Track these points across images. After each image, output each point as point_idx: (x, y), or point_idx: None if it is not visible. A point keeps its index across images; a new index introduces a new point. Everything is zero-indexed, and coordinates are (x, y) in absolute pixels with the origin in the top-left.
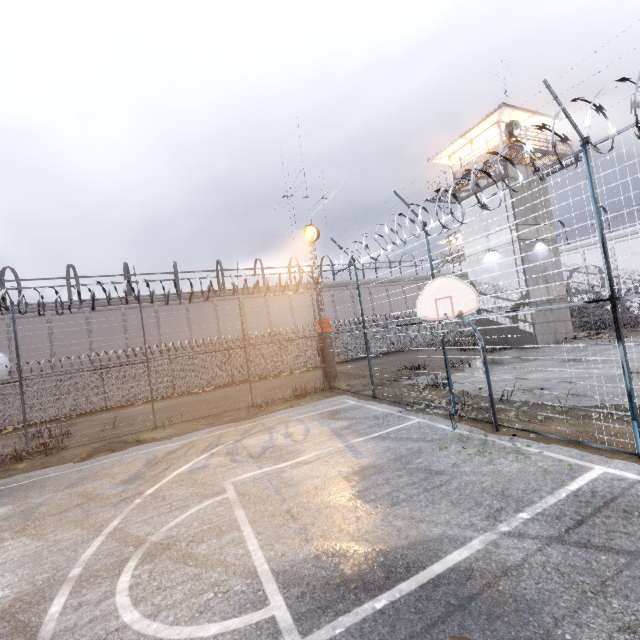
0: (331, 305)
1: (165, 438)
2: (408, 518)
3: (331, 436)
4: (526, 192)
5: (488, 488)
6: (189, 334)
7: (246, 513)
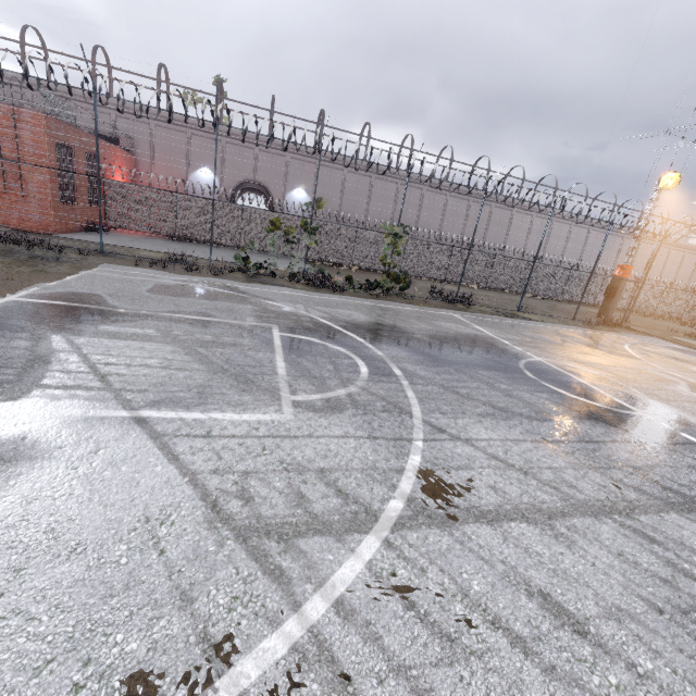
0: (564, 240)
1: (549, 323)
2: None
3: None
4: None
5: None
6: (439, 227)
7: None
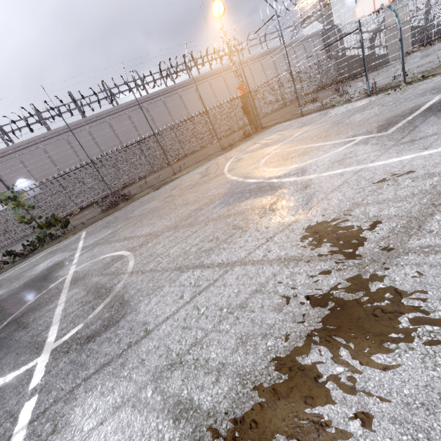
0: (225, 87)
1: (190, 171)
2: (391, 111)
3: (300, 128)
4: None
5: (423, 92)
6: (138, 135)
7: (297, 147)
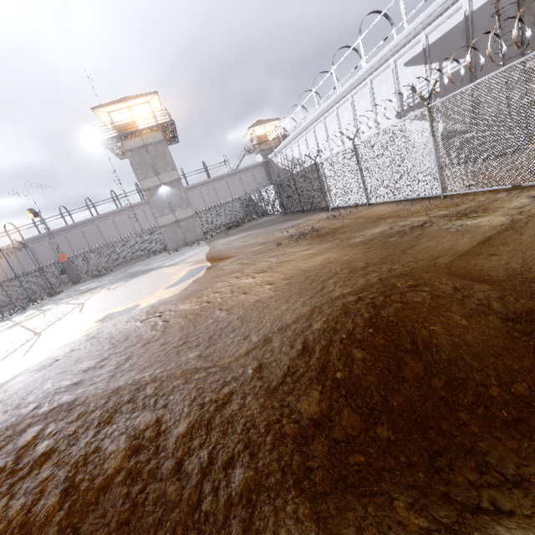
0: (144, 217)
1: None
2: None
3: None
4: (144, 155)
5: None
6: (55, 256)
7: None
